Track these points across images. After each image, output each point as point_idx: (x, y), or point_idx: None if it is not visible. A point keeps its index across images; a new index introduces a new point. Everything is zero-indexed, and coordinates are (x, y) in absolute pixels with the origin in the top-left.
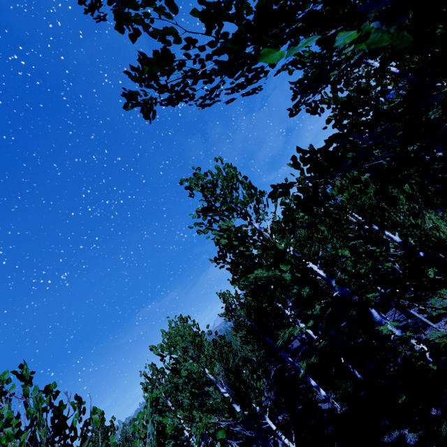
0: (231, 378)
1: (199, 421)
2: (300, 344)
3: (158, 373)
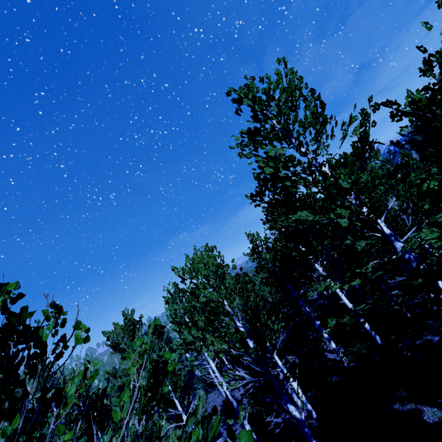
0: (249, 315)
1: (210, 344)
2: (317, 297)
3: (180, 292)
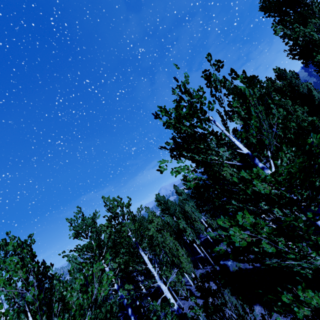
0: None
1: None
2: None
3: None
